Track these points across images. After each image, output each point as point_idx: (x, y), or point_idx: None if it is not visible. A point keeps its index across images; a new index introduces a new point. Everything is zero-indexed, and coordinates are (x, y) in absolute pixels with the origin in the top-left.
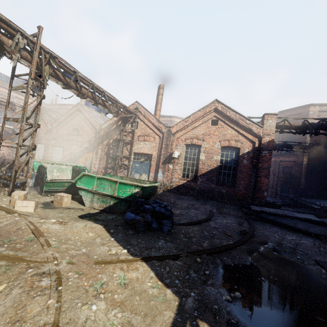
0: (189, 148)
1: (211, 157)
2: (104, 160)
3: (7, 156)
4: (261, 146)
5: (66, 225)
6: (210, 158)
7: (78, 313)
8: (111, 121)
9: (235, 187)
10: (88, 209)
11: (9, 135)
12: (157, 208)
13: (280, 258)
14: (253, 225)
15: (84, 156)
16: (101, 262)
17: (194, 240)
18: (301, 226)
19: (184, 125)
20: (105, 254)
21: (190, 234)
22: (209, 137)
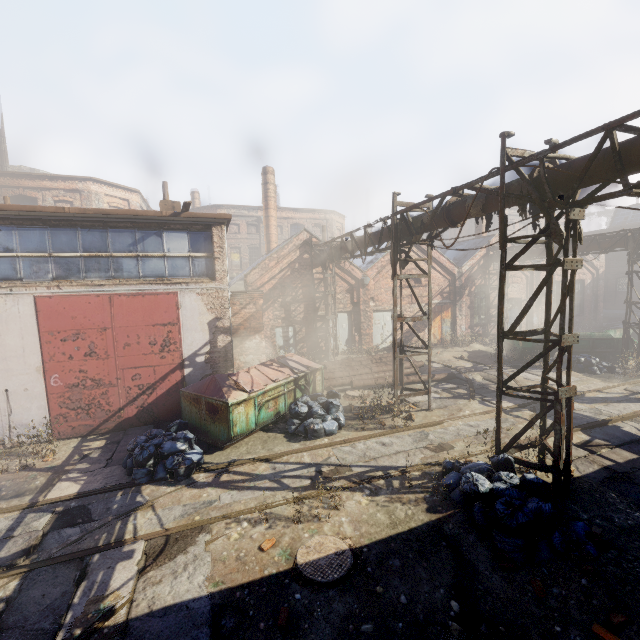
0: None
1: None
2: (469, 317)
3: None
4: (598, 277)
5: None
6: None
7: None
8: (473, 261)
9: (584, 315)
10: None
11: None
12: None
13: None
14: None
15: (438, 317)
16: None
17: None
18: None
19: None
20: None
21: None
22: None
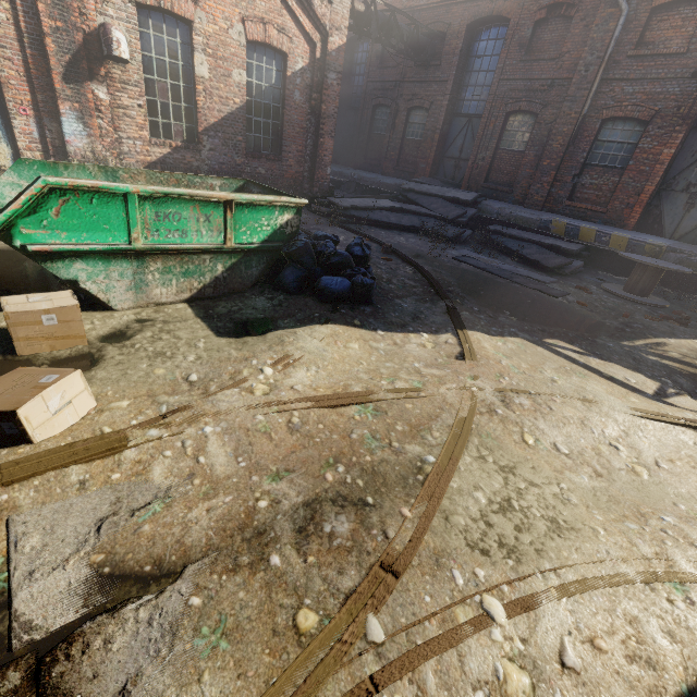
0: (152, 24)
1: (227, 74)
2: None
3: None
4: (327, 59)
5: (300, 360)
6: (225, 77)
7: (566, 387)
8: None
9: (283, 160)
10: (155, 314)
11: None
12: (357, 251)
13: (445, 267)
14: (364, 233)
15: None
16: (472, 356)
17: (397, 282)
18: (394, 219)
19: None
20: (431, 351)
21: (383, 276)
22: None
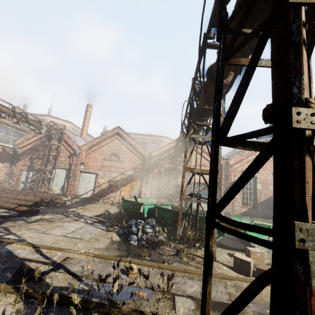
0: None
1: (267, 187)
2: (156, 189)
3: (2, 183)
4: None
5: None
6: (266, 188)
7: None
8: (162, 149)
9: None
10: None
11: (8, 156)
12: None
13: None
14: None
15: (128, 184)
16: None
17: None
18: None
19: (241, 159)
20: None
21: None
22: (263, 169)
